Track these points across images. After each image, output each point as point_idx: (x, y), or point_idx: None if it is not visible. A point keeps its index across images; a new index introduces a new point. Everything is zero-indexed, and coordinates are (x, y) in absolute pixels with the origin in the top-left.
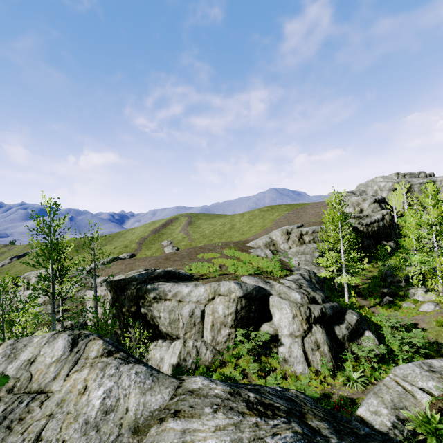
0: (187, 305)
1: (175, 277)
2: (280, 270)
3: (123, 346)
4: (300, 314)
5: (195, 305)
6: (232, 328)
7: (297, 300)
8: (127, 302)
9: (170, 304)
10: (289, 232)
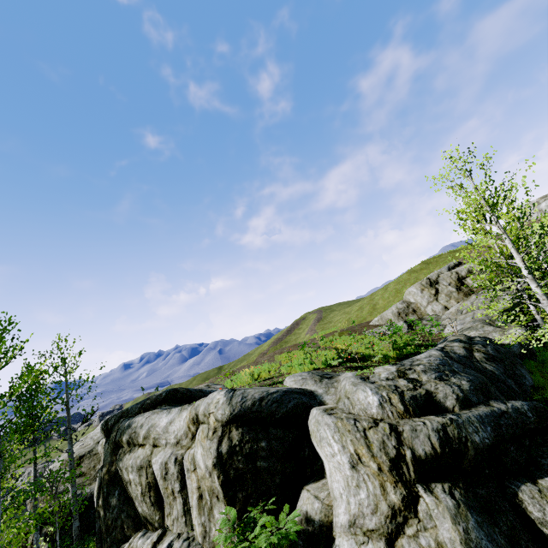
0: (161, 453)
1: (187, 399)
2: (399, 350)
3: (104, 543)
4: (368, 454)
5: (173, 452)
6: (226, 505)
7: (370, 411)
8: (109, 455)
9: (142, 454)
10: (434, 281)
